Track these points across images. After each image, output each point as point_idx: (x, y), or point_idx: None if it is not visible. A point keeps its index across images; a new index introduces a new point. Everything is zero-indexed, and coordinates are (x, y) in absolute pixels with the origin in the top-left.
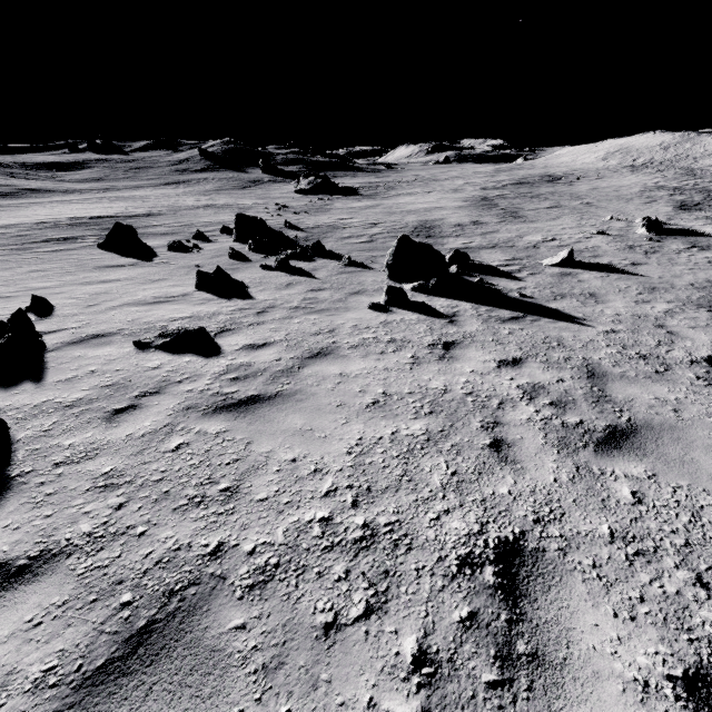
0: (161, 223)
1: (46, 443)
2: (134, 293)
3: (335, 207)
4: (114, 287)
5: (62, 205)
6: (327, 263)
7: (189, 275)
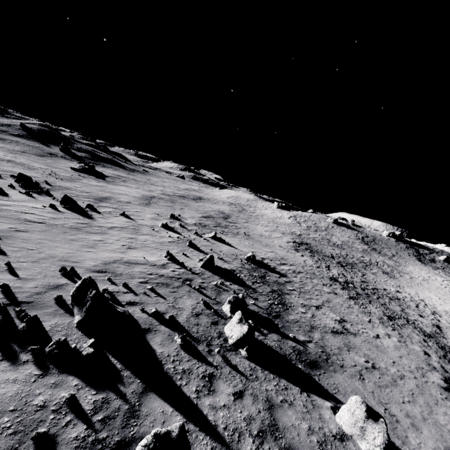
0: None
1: None
2: None
3: (81, 181)
4: None
5: None
6: (46, 197)
7: None
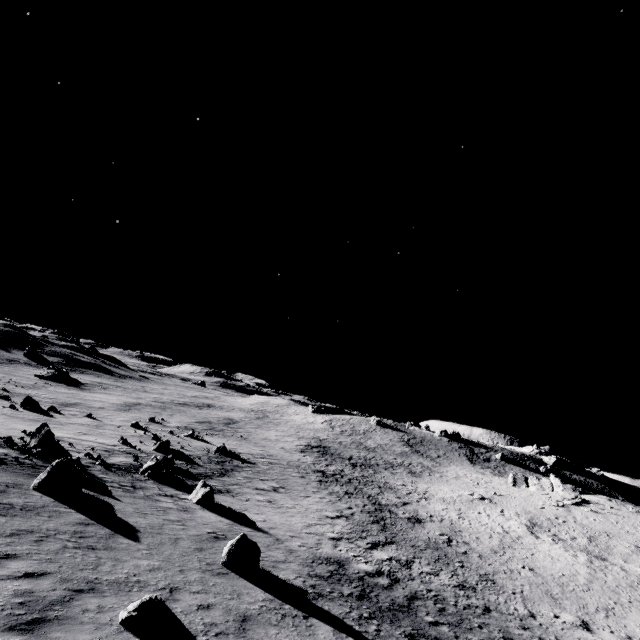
0: None
1: None
2: None
3: (47, 389)
4: None
5: None
6: (5, 401)
7: None
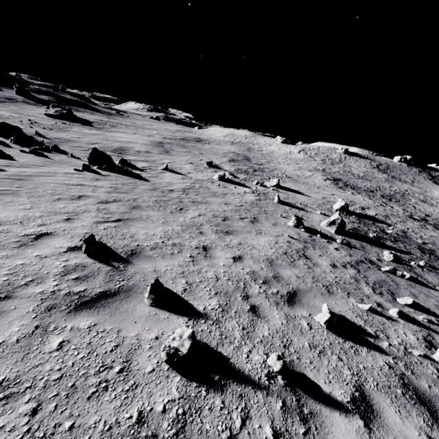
0: None
1: None
2: None
3: (73, 130)
4: None
5: None
6: (60, 155)
7: None
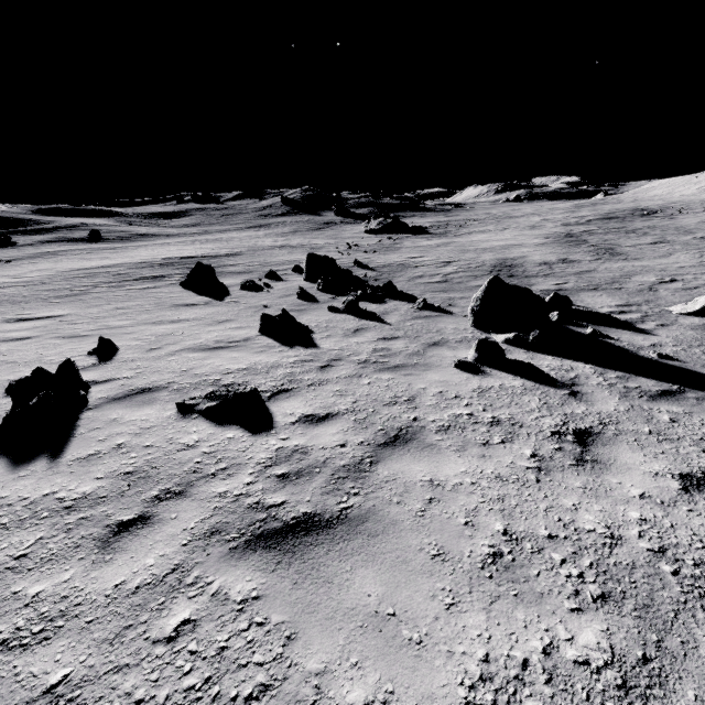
0: (240, 262)
1: (6, 586)
2: (197, 335)
3: (405, 246)
4: (181, 328)
5: (162, 247)
6: (399, 305)
7: (255, 316)
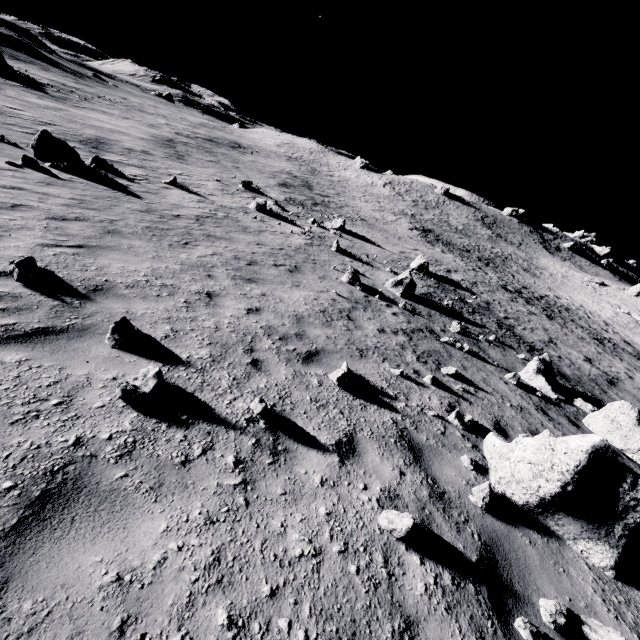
0: None
1: None
2: None
3: (5, 93)
4: None
5: None
6: None
7: None
